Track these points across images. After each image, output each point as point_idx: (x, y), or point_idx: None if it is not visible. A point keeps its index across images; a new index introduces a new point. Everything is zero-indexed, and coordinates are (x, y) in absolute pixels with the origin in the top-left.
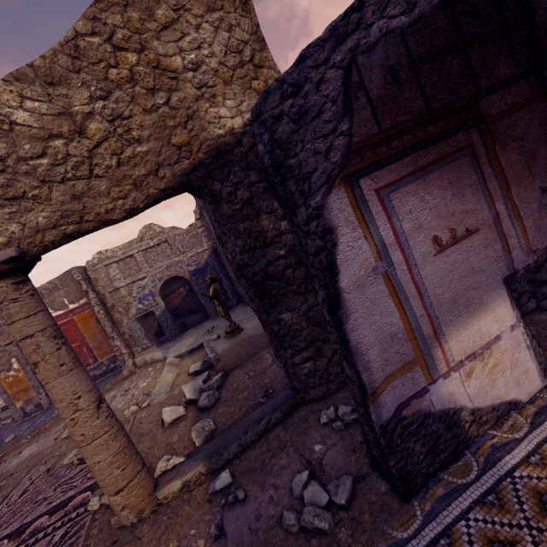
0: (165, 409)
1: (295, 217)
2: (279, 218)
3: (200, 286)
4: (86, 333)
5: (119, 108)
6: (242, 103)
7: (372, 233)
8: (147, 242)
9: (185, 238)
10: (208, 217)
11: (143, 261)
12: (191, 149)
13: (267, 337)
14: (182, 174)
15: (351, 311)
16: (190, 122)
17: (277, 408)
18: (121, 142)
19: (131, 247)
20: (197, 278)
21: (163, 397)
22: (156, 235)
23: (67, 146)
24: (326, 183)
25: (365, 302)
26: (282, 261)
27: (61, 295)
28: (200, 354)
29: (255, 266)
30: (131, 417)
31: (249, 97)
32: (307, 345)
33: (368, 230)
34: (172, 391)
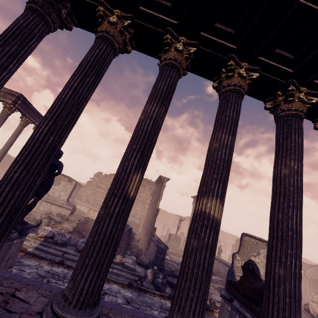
0: None
1: None
2: None
3: None
4: None
5: (315, 273)
6: None
7: None
8: None
9: None
10: (316, 281)
11: None
12: None
13: None
14: (317, 279)
15: None
16: None
17: None
18: (315, 275)
19: None
20: None
21: None
22: None
23: (312, 273)
24: None
25: None
26: None
27: None
28: None
29: None
30: None
31: None
32: None
33: None
34: None
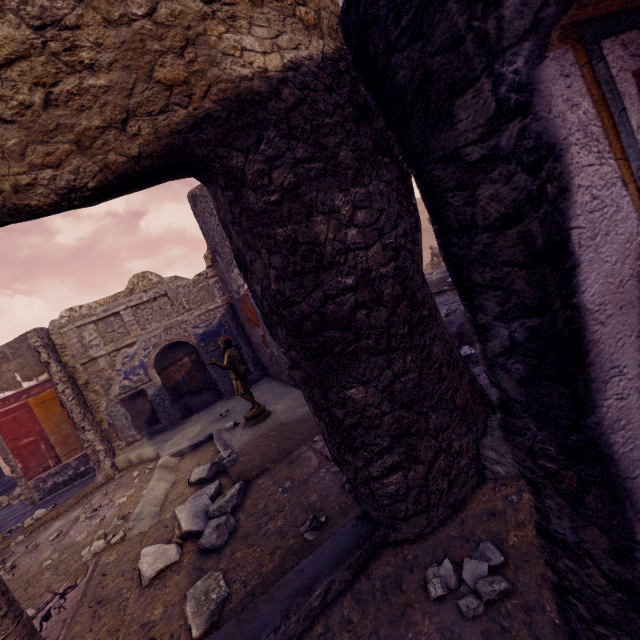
0: (145, 551)
1: (443, 131)
2: (343, 223)
3: (211, 355)
4: (46, 423)
5: (55, 8)
6: (280, 35)
7: (635, 175)
8: (139, 295)
9: (192, 291)
10: (221, 222)
11: (132, 322)
12: (190, 93)
13: (321, 429)
14: (172, 132)
15: (609, 373)
16: (190, 49)
17: (341, 558)
18: (56, 65)
19: (116, 302)
20: (207, 343)
21: (147, 525)
22: (152, 286)
23: None
24: (533, 32)
25: (636, 350)
26: (349, 295)
27: (12, 368)
28: (208, 450)
29: (303, 303)
30: (91, 562)
31: (293, 28)
32: (391, 443)
33: (628, 165)
34: (161, 514)
